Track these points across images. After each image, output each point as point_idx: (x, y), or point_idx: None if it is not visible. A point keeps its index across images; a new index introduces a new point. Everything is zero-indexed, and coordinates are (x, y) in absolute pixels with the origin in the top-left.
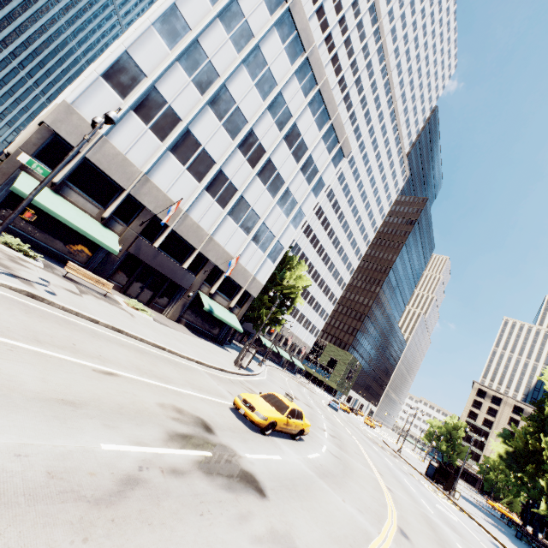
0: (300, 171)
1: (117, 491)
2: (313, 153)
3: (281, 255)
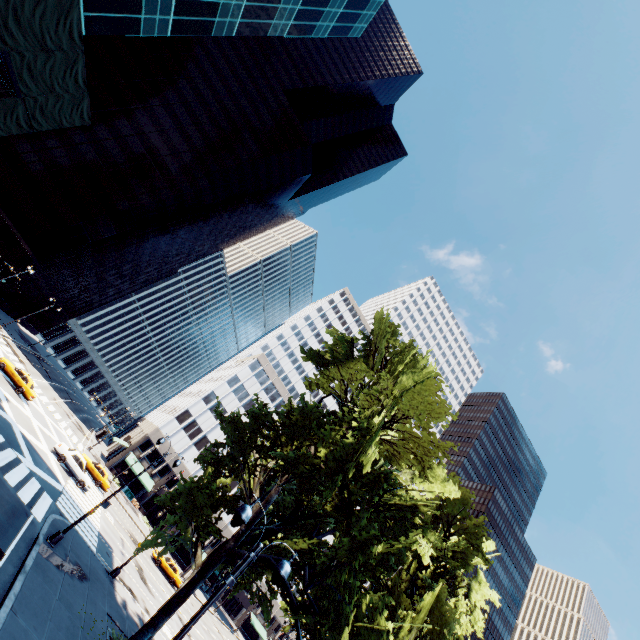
0: None
1: (117, 521)
2: None
3: None
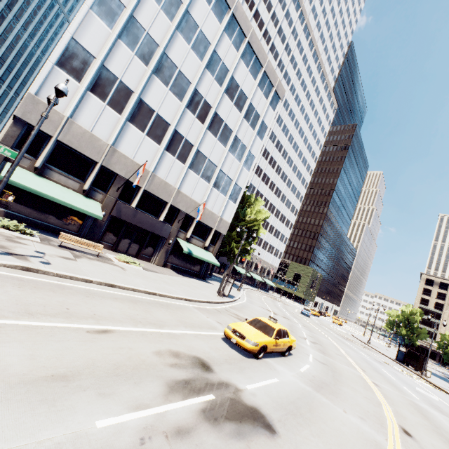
0: (244, 119)
1: None
2: (253, 101)
3: (240, 195)
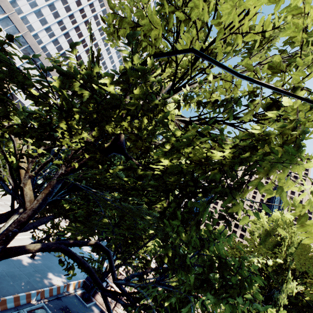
0: None
1: None
2: None
3: None
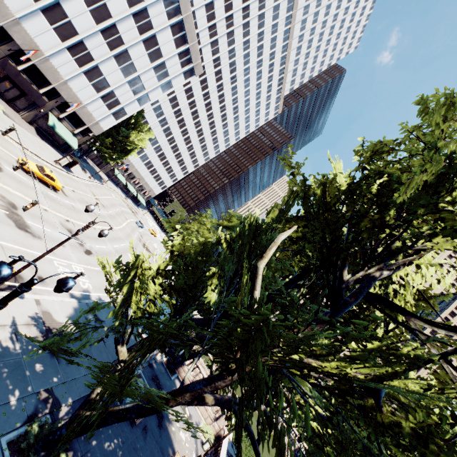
0: (152, 69)
1: None
2: (168, 62)
3: (123, 118)
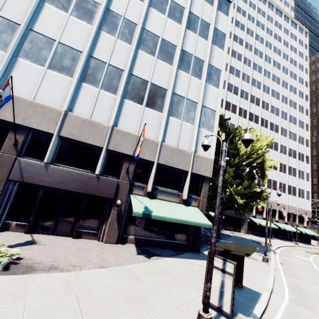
0: (187, 31)
1: None
2: (193, 10)
3: (215, 119)
